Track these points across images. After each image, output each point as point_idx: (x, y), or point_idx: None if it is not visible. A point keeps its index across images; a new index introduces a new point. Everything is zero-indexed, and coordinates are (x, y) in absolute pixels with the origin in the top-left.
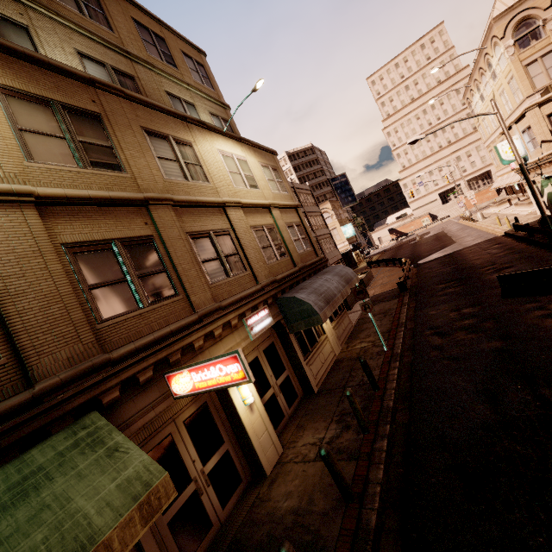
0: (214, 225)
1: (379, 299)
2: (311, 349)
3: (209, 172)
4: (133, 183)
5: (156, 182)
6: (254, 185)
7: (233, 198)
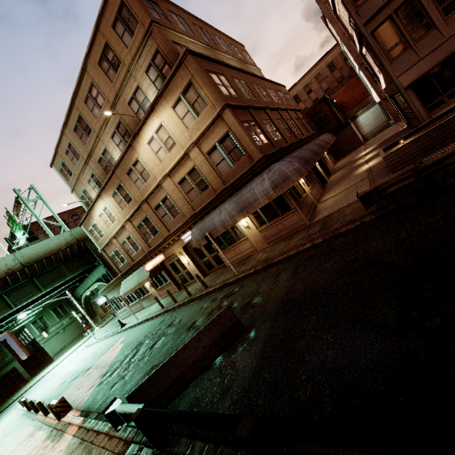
0: (161, 197)
1: None
2: (230, 245)
3: (149, 168)
4: (135, 201)
5: (139, 195)
6: (172, 144)
7: (161, 176)
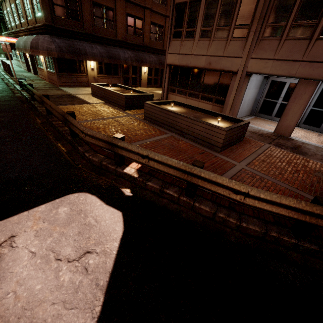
0: None
1: (65, 98)
2: (40, 67)
3: None
4: None
5: None
6: None
7: None
